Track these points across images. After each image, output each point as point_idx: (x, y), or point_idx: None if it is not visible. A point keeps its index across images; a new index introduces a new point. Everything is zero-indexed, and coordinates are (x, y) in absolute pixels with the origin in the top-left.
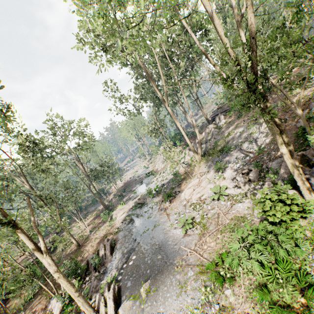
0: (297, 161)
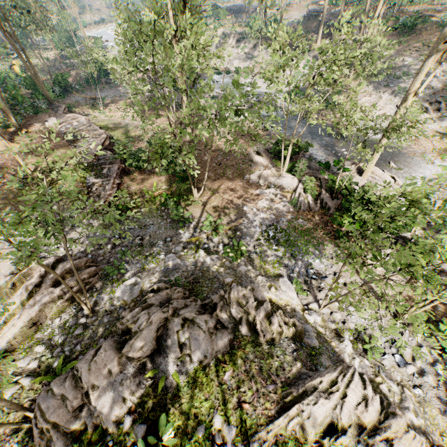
0: None
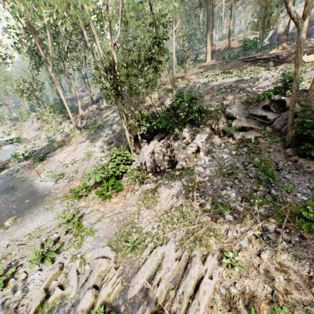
0: (131, 135)
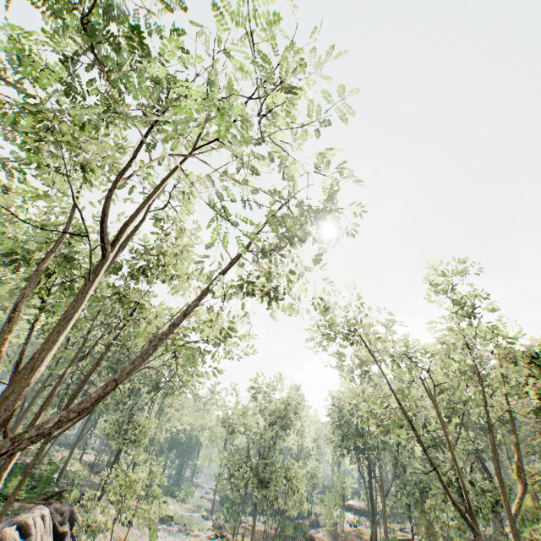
0: None
